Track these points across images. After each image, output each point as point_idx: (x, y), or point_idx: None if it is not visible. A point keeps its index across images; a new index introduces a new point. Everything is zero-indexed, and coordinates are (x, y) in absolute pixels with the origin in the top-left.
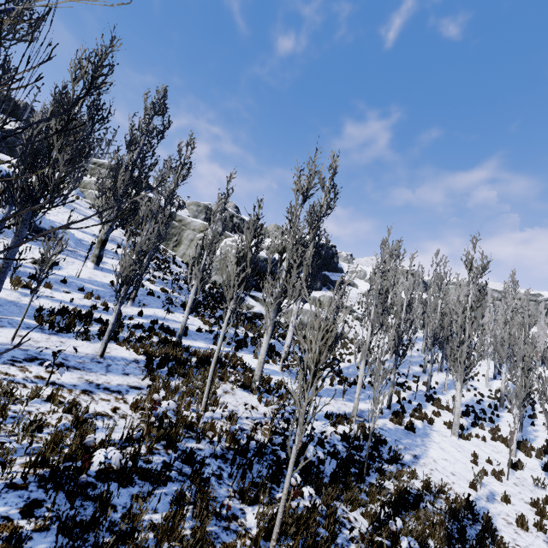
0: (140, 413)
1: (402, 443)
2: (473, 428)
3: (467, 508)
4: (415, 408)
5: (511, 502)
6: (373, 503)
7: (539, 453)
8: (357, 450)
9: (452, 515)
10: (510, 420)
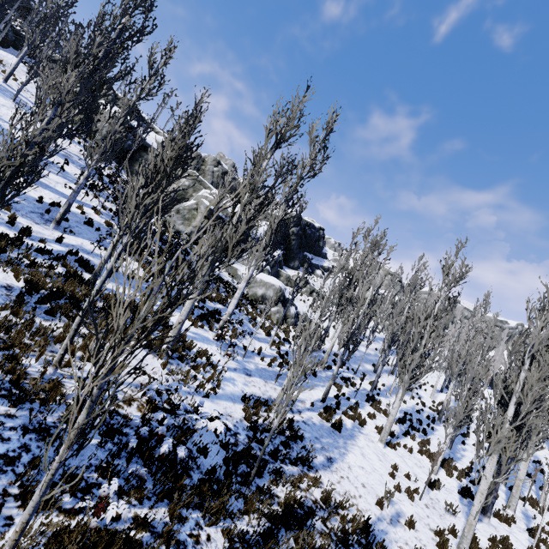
0: None
1: (322, 442)
2: (403, 437)
3: (363, 530)
4: (351, 406)
5: (415, 527)
6: (249, 515)
7: (460, 475)
8: (261, 444)
9: (341, 540)
10: (443, 435)
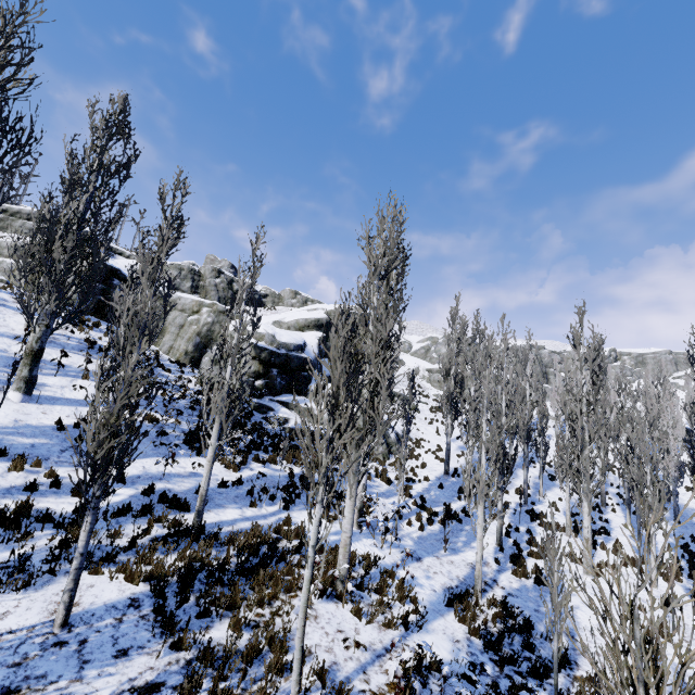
0: None
1: (544, 613)
2: (594, 551)
3: None
4: (529, 539)
5: None
6: None
7: (677, 574)
8: (512, 664)
9: None
10: (620, 524)
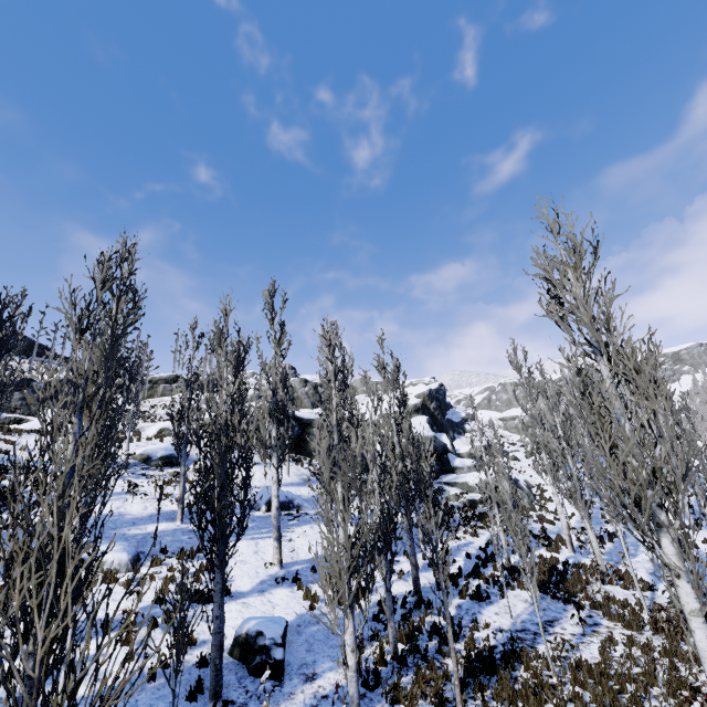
0: (631, 631)
1: None
2: None
3: None
4: None
5: None
6: None
7: None
8: None
9: None
10: None
